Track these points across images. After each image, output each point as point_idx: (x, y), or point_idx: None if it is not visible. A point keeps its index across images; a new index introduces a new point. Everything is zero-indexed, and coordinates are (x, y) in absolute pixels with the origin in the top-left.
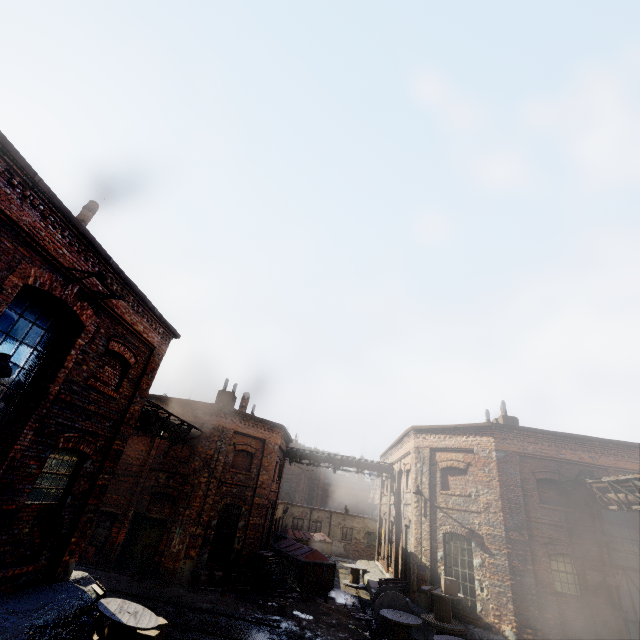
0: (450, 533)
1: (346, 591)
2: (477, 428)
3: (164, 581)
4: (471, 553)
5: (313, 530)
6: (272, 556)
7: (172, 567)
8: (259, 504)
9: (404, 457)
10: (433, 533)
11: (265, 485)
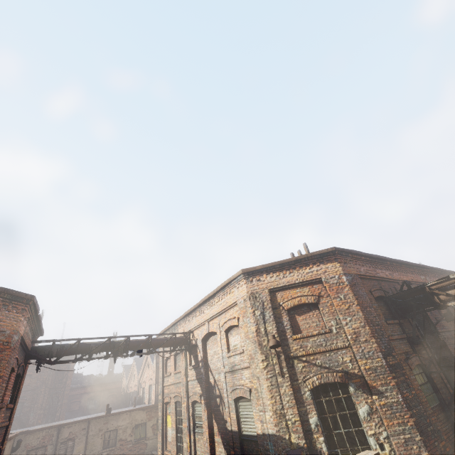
0: (317, 386)
1: None
2: (320, 256)
3: None
4: (351, 402)
5: None
6: None
7: None
8: None
9: (217, 316)
10: (297, 394)
11: None
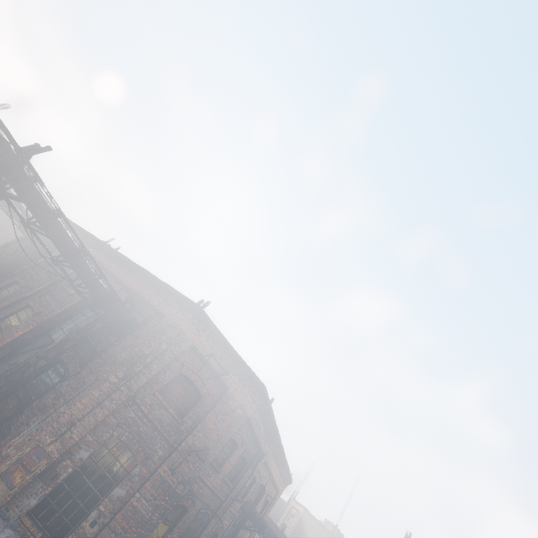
0: None
1: None
2: None
3: None
4: None
5: None
6: None
7: None
8: None
9: None
10: None
11: None
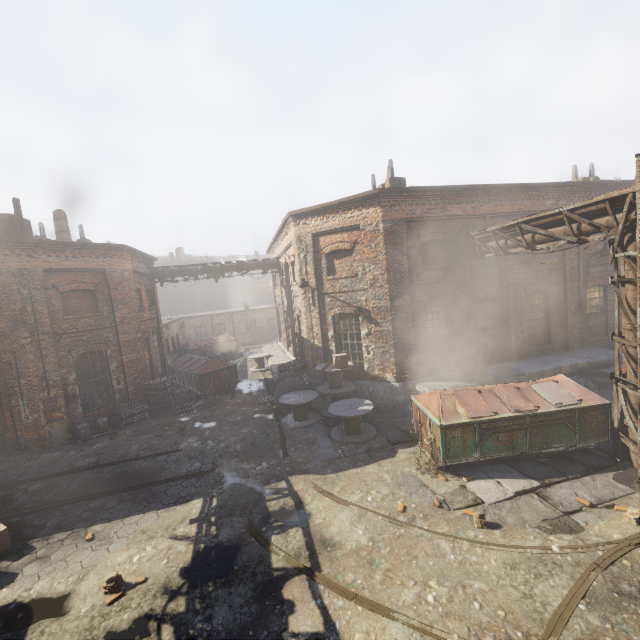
0: (339, 314)
1: (253, 378)
2: (363, 199)
3: (33, 451)
4: (359, 327)
5: (218, 332)
6: (165, 381)
7: (36, 436)
8: (129, 341)
9: (287, 249)
10: (323, 318)
11: (128, 320)
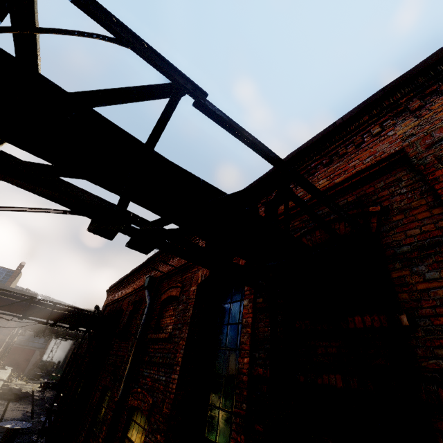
0: None
1: None
2: None
3: None
4: None
5: None
6: None
7: None
8: None
9: None
10: None
11: None
